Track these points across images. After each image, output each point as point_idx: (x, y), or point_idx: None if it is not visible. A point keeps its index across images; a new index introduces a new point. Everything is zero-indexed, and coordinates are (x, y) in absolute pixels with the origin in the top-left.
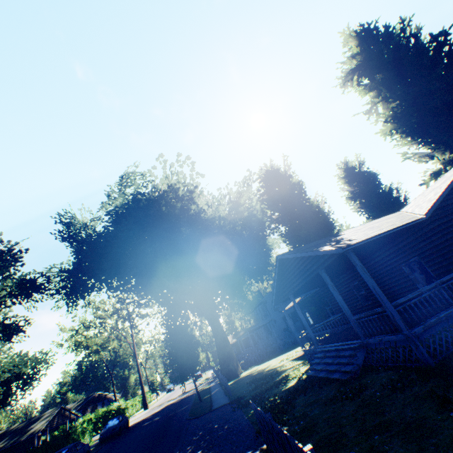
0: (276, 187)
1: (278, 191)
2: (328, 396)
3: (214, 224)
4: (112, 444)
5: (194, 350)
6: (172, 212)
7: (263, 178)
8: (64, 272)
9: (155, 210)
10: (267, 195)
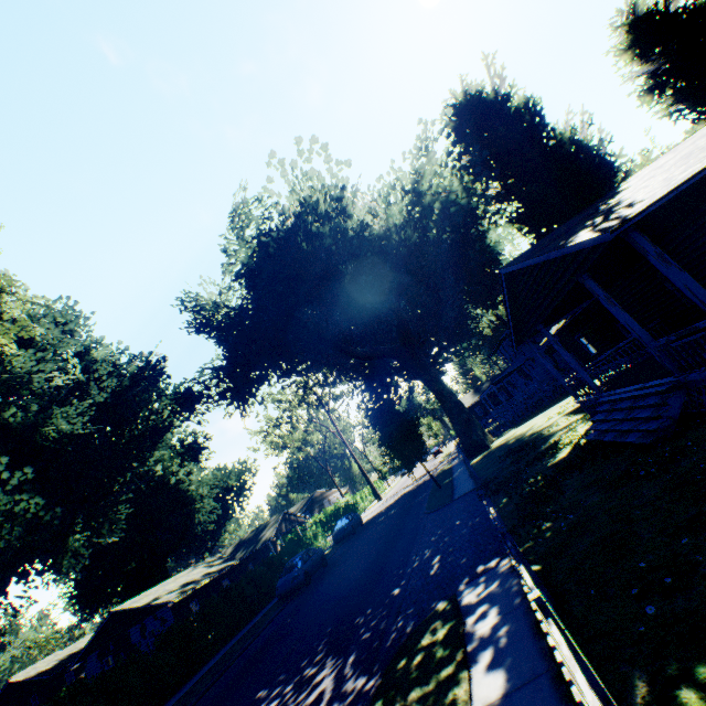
0: (483, 133)
1: (488, 139)
2: (616, 472)
3: (390, 242)
4: (348, 545)
5: (412, 431)
6: (320, 246)
7: (454, 124)
8: (218, 371)
9: (292, 253)
10: (469, 155)
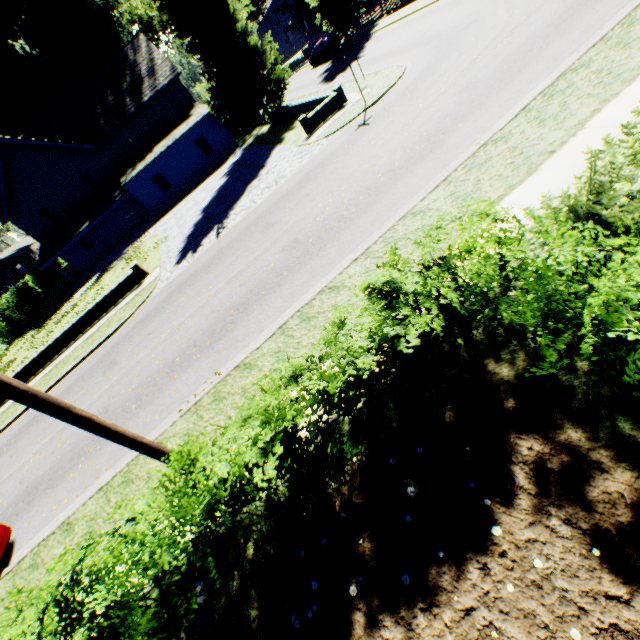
0: None
1: None
2: None
3: None
4: None
5: None
6: None
7: None
8: None
9: None
10: None
